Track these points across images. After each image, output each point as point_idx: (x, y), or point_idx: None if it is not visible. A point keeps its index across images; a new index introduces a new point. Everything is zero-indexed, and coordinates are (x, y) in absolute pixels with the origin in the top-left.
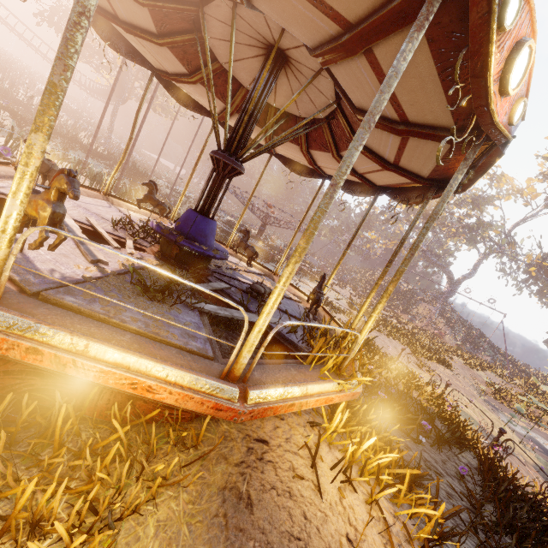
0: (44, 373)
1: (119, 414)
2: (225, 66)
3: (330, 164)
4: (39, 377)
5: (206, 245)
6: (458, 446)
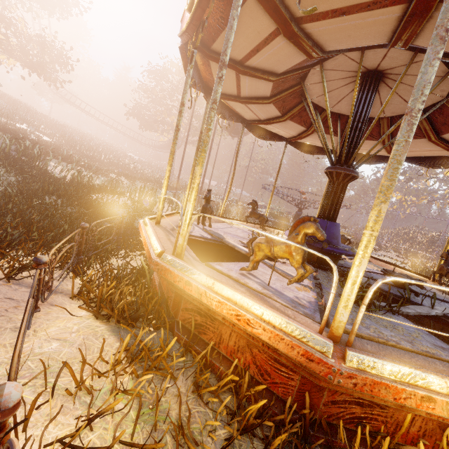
0: (363, 402)
1: (429, 442)
2: (313, 100)
3: (417, 148)
4: (359, 405)
5: (338, 245)
6: None
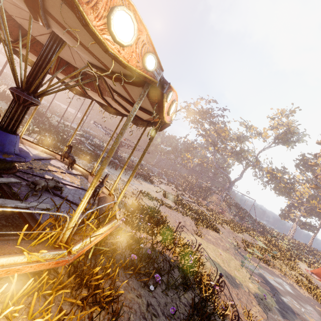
0: None
1: None
2: (37, 38)
3: (117, 106)
4: None
5: (3, 151)
6: (178, 291)
